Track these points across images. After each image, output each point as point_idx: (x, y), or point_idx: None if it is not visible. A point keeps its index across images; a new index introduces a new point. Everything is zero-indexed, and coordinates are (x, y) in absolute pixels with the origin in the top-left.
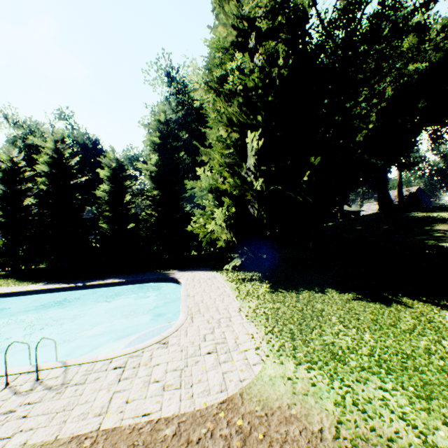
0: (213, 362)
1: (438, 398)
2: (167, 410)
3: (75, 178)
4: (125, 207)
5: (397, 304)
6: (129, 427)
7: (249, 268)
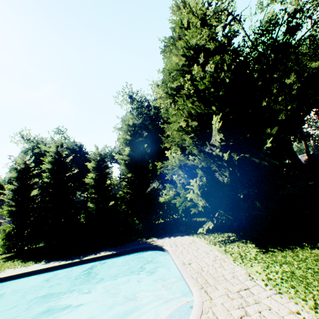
0: None
1: None
2: None
3: (69, 171)
4: (106, 189)
5: None
6: None
7: (219, 229)
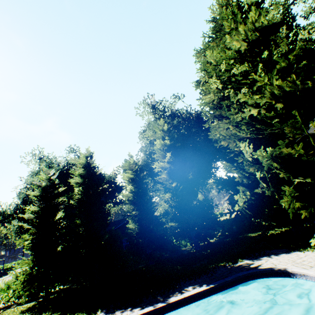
0: None
1: None
2: None
3: (100, 185)
4: (146, 204)
5: None
6: None
7: None
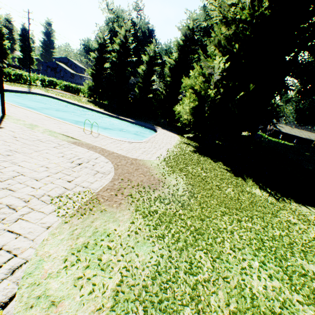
0: (140, 153)
1: (195, 187)
2: (118, 152)
3: (130, 57)
4: (150, 83)
5: (240, 178)
6: (108, 150)
7: (197, 141)
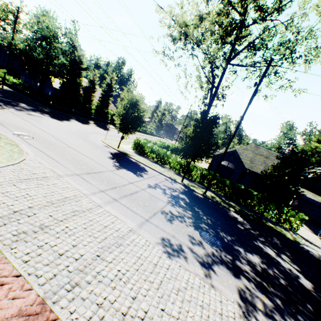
0: None
1: None
2: None
3: None
4: None
5: None
6: None
7: None
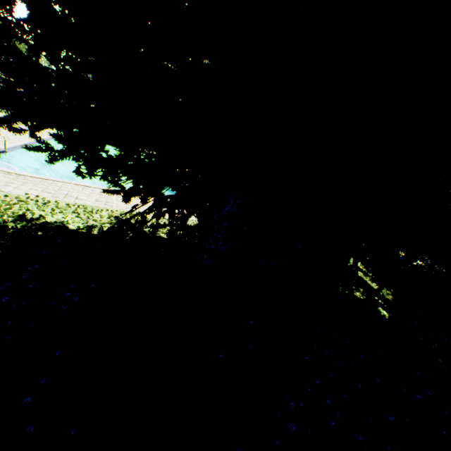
0: None
1: None
2: None
3: None
4: None
5: None
6: None
7: None
